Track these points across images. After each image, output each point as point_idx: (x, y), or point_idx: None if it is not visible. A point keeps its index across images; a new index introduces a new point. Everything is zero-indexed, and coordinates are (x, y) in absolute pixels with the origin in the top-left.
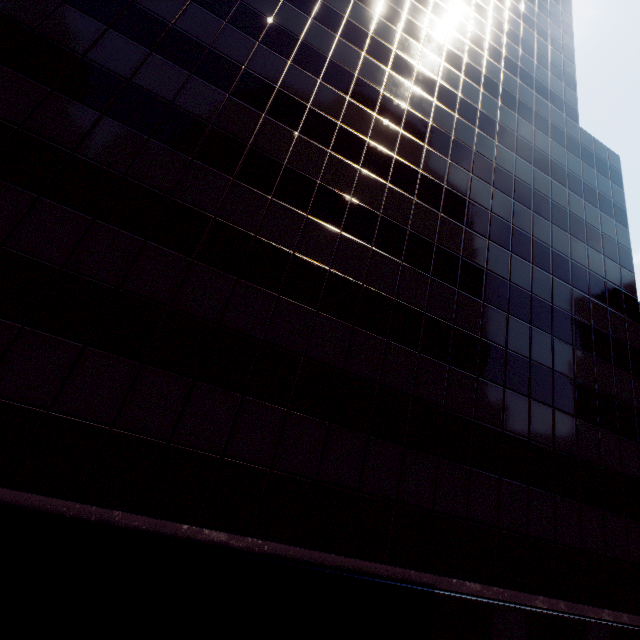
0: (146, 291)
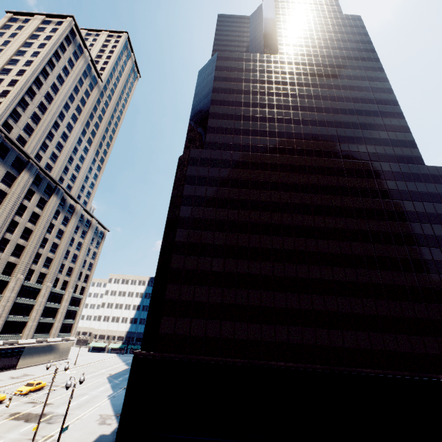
0: (318, 309)
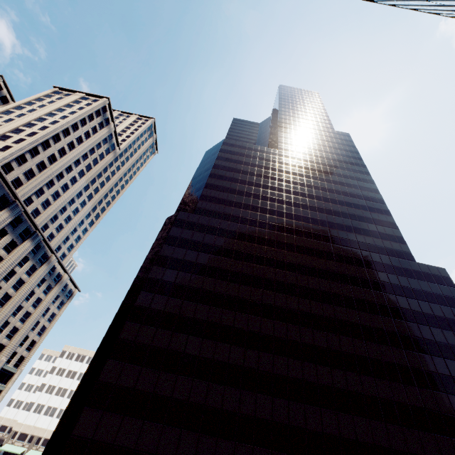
0: (296, 423)
